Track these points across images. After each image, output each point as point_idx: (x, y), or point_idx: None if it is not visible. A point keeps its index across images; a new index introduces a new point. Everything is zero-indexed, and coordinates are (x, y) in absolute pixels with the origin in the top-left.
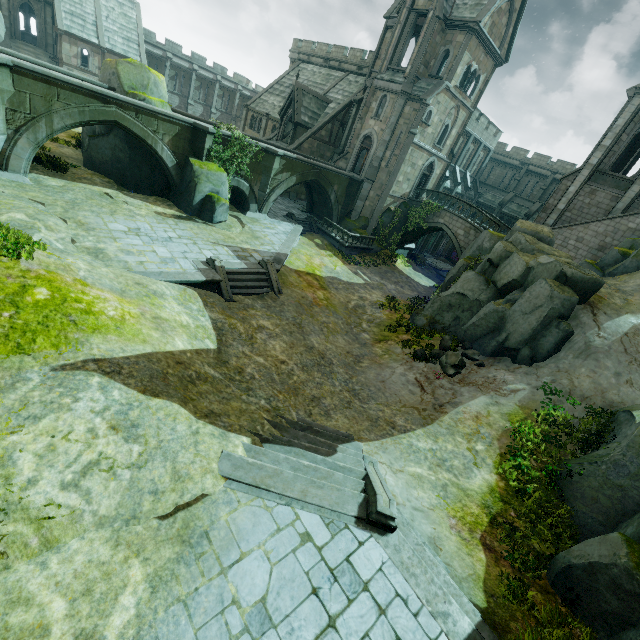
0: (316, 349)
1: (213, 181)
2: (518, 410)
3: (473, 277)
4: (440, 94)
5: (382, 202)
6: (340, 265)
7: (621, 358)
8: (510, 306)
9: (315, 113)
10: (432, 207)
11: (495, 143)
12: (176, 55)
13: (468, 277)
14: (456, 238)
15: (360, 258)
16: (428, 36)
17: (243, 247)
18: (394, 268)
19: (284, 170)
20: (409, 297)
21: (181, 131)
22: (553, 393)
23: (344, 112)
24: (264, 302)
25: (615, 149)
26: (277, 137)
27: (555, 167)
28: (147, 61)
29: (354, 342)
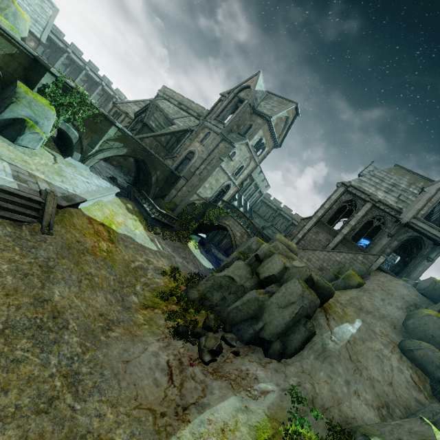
0: (52, 304)
1: (35, 110)
2: (266, 422)
3: (243, 266)
4: (243, 145)
5: (190, 196)
6: (141, 229)
7: (348, 365)
8: (269, 297)
9: (161, 125)
10: (223, 211)
11: (266, 191)
12: (75, 53)
13: (239, 265)
14: (234, 237)
15: (161, 230)
16: (242, 111)
17: (34, 173)
18: (186, 246)
19: (118, 140)
20: (191, 272)
21: (19, 55)
22: (299, 400)
23: (181, 133)
24: (16, 231)
25: (330, 212)
26: (128, 127)
27: (294, 216)
28: (48, 44)
29: (118, 303)
